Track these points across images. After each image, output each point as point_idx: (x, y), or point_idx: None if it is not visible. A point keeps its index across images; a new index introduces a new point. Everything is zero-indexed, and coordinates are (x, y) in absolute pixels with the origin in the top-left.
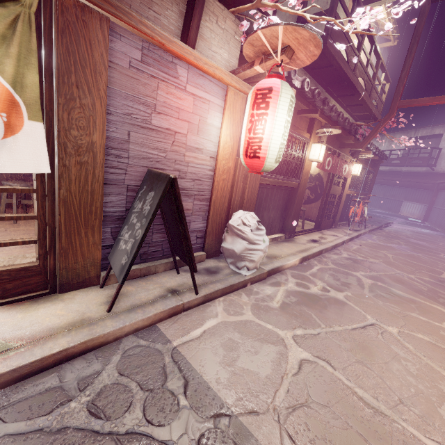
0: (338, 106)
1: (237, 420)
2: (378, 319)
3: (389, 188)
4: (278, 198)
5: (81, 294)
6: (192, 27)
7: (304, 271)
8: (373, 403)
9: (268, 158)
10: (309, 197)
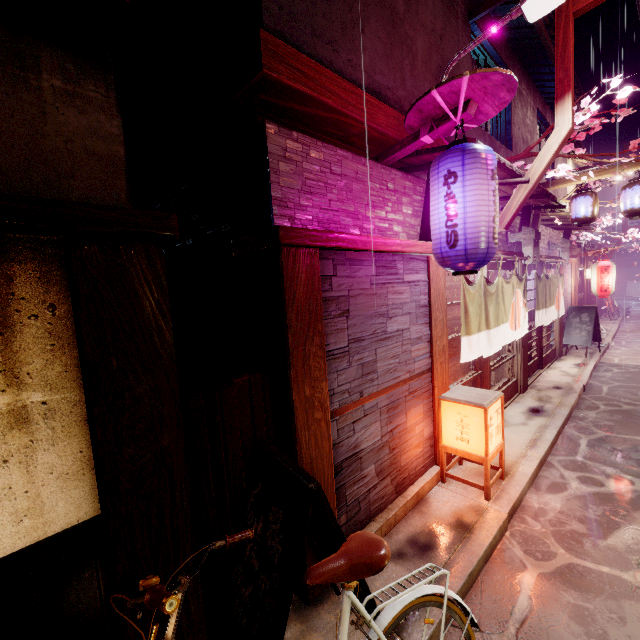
0: None
1: None
2: None
3: None
4: None
5: (565, 357)
6: None
7: (620, 344)
8: None
9: (611, 291)
10: None
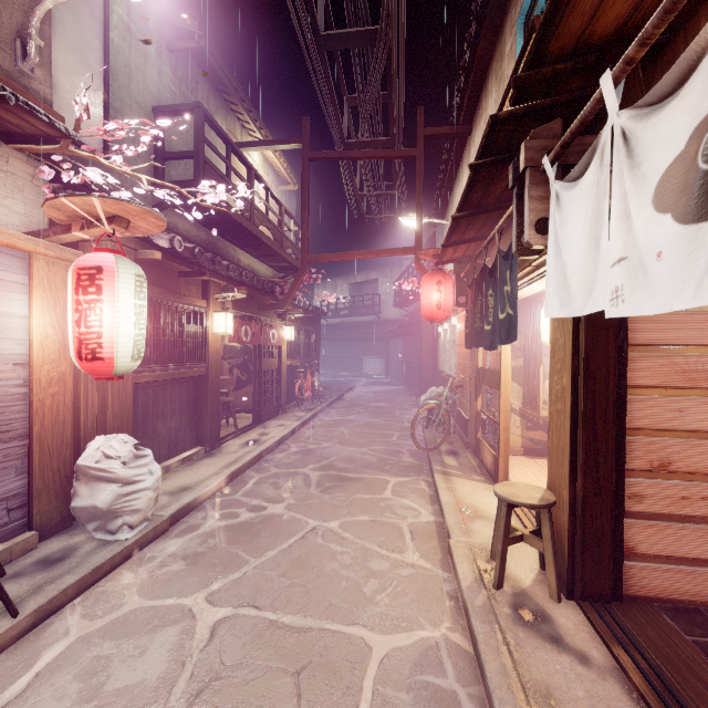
0: (248, 256)
1: None
2: (321, 519)
3: (346, 344)
4: (178, 396)
5: None
6: None
7: (235, 493)
8: (300, 623)
9: (118, 357)
10: (241, 379)
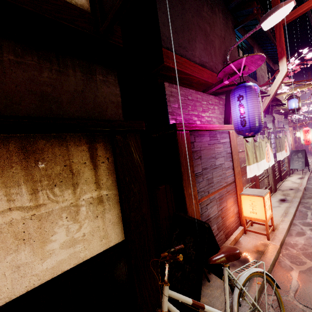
0: None
1: None
2: None
3: None
4: None
5: (292, 175)
6: None
7: None
8: None
9: (311, 141)
10: None
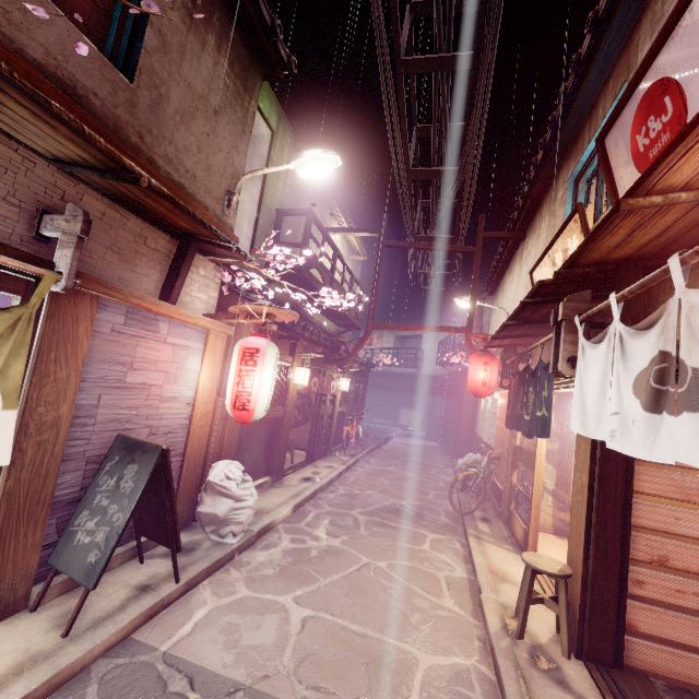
0: (320, 315)
1: (251, 689)
2: (372, 557)
3: (385, 393)
4: (261, 432)
5: (5, 628)
6: (177, 285)
7: (299, 522)
8: (364, 632)
9: (257, 410)
10: (297, 419)
